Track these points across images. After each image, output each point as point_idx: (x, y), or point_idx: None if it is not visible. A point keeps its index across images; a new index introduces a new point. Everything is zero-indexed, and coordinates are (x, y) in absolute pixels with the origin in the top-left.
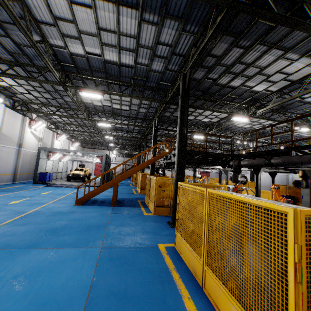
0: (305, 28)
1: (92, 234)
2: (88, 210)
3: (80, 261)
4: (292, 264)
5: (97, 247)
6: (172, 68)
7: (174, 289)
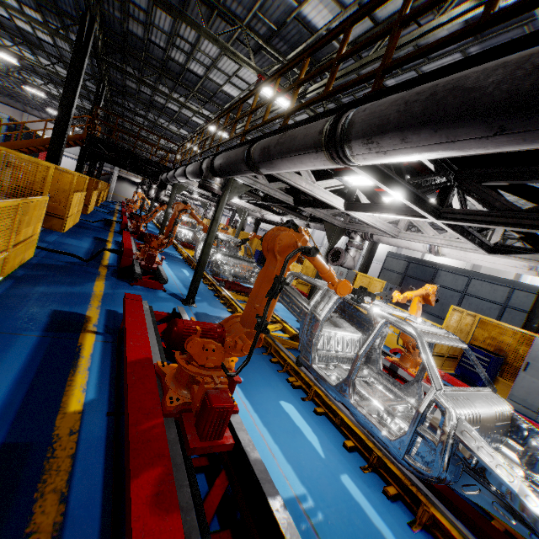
0: (184, 21)
1: None
2: None
3: None
4: None
5: None
6: None
7: None
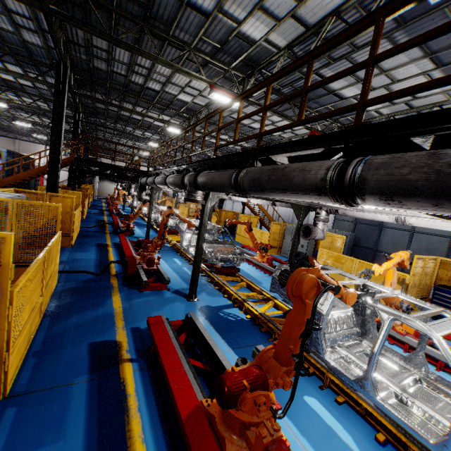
0: (143, 55)
1: None
2: None
3: None
4: None
5: None
6: None
7: None
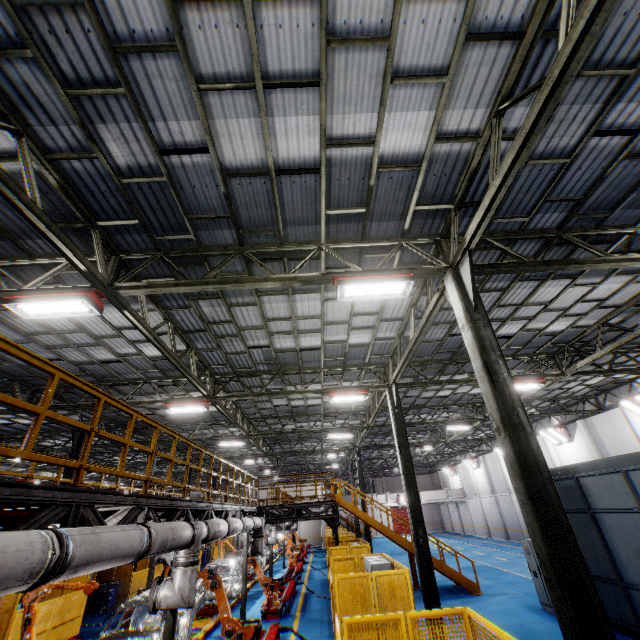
0: None
1: None
2: None
3: None
4: None
5: None
6: None
7: None
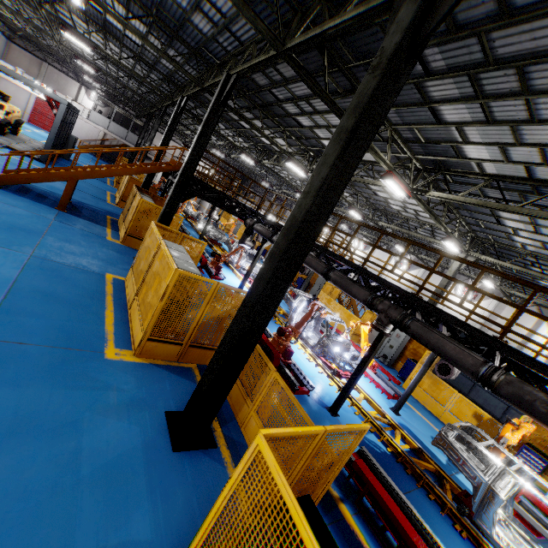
0: None
1: (19, 238)
2: (12, 202)
3: (3, 259)
4: (163, 293)
5: (26, 253)
6: (224, 44)
7: (101, 304)
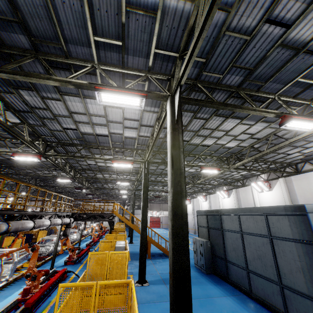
0: None
1: None
2: None
3: None
4: None
5: None
6: None
7: None
